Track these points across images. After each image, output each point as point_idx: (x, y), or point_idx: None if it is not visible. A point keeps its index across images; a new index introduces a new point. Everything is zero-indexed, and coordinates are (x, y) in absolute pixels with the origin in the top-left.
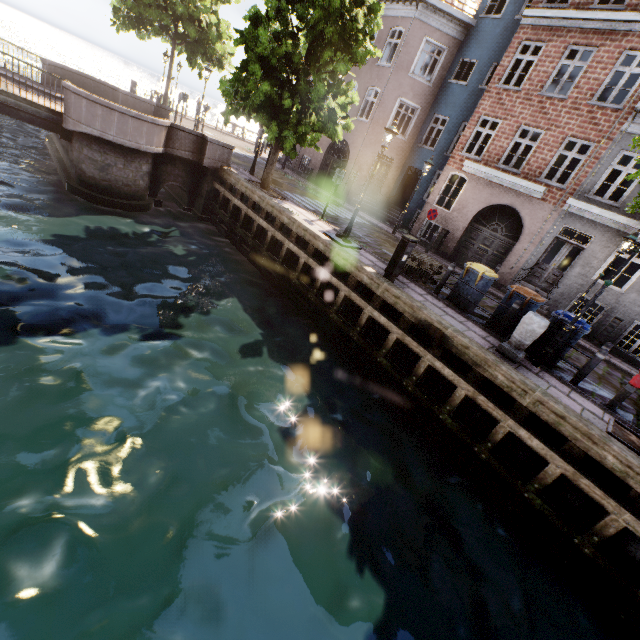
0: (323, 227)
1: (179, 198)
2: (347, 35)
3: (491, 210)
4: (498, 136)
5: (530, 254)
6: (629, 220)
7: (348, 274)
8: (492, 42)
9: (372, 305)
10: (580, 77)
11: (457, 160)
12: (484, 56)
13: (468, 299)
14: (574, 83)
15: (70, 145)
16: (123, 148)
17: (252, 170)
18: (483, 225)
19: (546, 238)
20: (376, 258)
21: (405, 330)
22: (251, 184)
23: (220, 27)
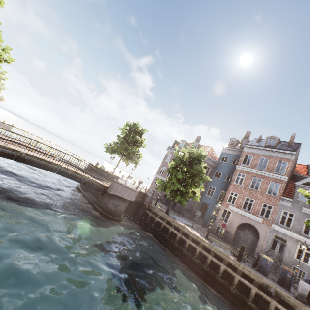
0: (197, 233)
1: (126, 213)
2: (200, 173)
3: (243, 224)
4: (238, 198)
5: (265, 245)
6: (297, 235)
7: (221, 258)
8: (225, 168)
9: (238, 274)
10: (260, 185)
11: (225, 204)
12: (224, 172)
13: (268, 271)
14: (258, 187)
15: (101, 195)
16: (125, 199)
17: (156, 204)
18: (242, 230)
19: (269, 239)
20: (222, 249)
21: (257, 287)
22: (164, 213)
23: (140, 155)
